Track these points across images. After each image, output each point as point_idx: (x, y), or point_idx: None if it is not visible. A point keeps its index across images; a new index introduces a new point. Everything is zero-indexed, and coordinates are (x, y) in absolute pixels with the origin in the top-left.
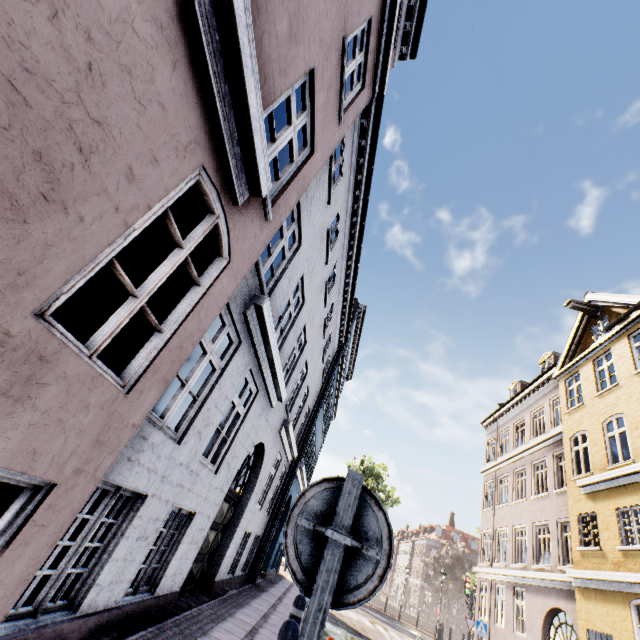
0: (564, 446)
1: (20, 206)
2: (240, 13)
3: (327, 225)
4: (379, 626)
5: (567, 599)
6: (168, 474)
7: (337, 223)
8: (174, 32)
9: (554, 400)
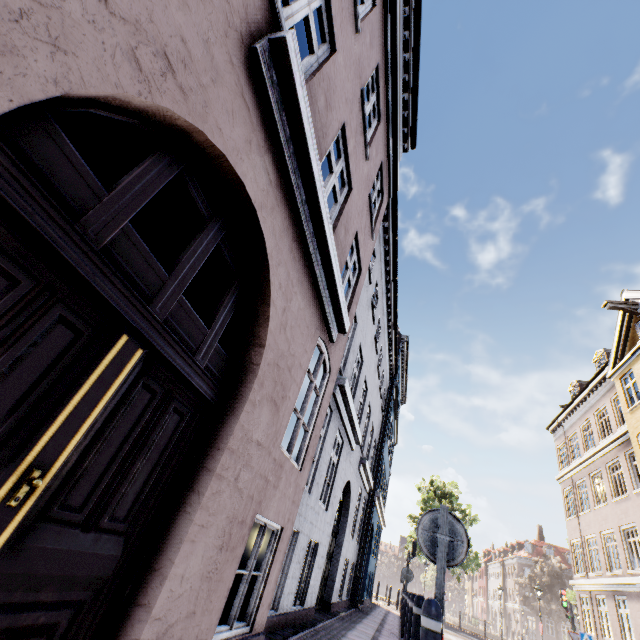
0: (632, 445)
1: (278, 406)
2: (335, 269)
3: (370, 297)
4: None
5: None
6: (306, 516)
7: (376, 288)
8: (309, 293)
9: (615, 399)
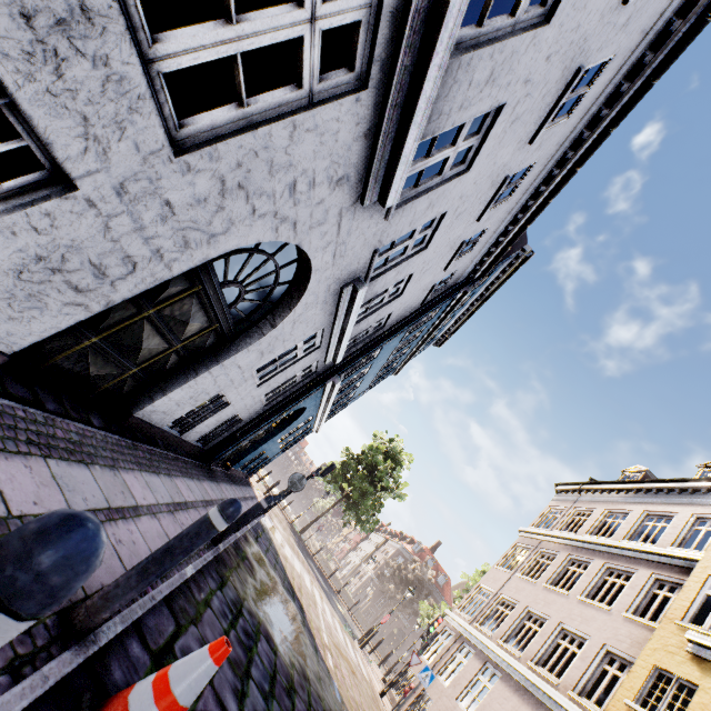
0: (690, 578)
1: None
2: None
3: None
4: (317, 592)
5: None
6: None
7: None
8: None
9: (701, 518)
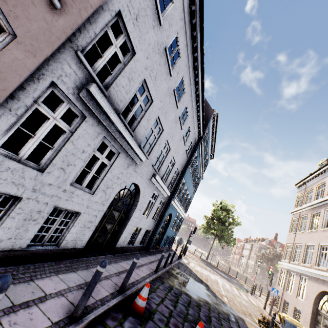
0: None
1: None
2: None
3: (164, 44)
4: (219, 279)
5: None
6: (39, 188)
7: (177, 46)
8: None
9: None
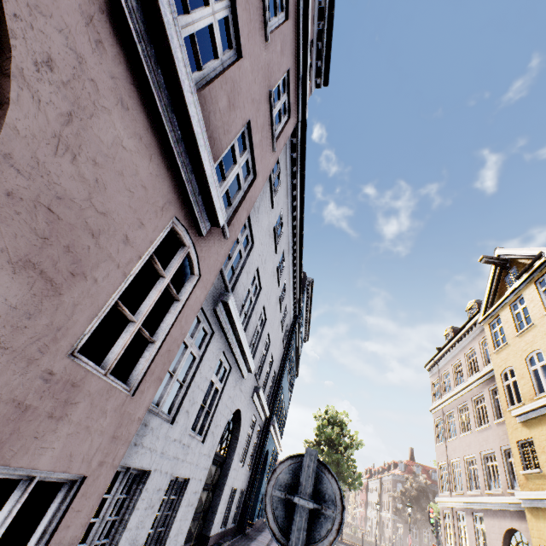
0: (496, 381)
1: (57, 285)
2: (193, 114)
3: (273, 224)
4: None
5: (520, 519)
6: (165, 450)
7: (281, 219)
8: (149, 137)
9: (483, 341)
